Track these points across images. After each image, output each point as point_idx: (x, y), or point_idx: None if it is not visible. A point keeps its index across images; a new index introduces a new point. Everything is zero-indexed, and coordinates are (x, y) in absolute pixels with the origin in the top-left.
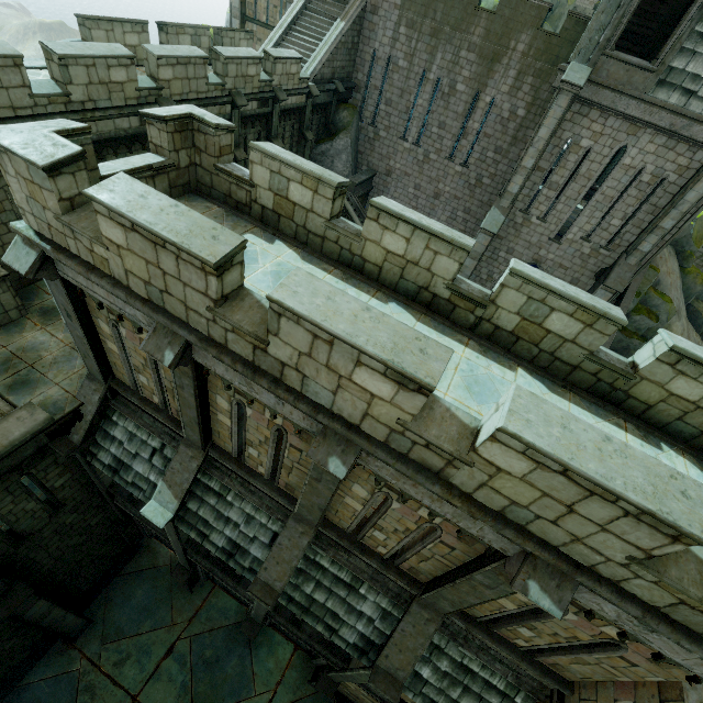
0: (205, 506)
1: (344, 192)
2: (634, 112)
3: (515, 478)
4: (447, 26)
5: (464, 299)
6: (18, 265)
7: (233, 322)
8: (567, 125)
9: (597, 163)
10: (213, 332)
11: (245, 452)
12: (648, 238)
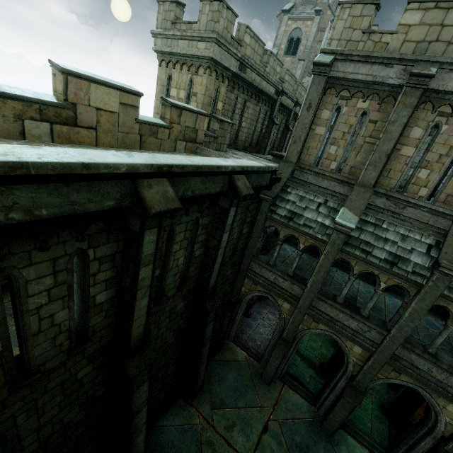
0: (365, 233)
1: None
2: None
3: None
4: None
5: None
6: (324, 60)
7: None
8: None
9: None
10: None
11: (412, 178)
12: None
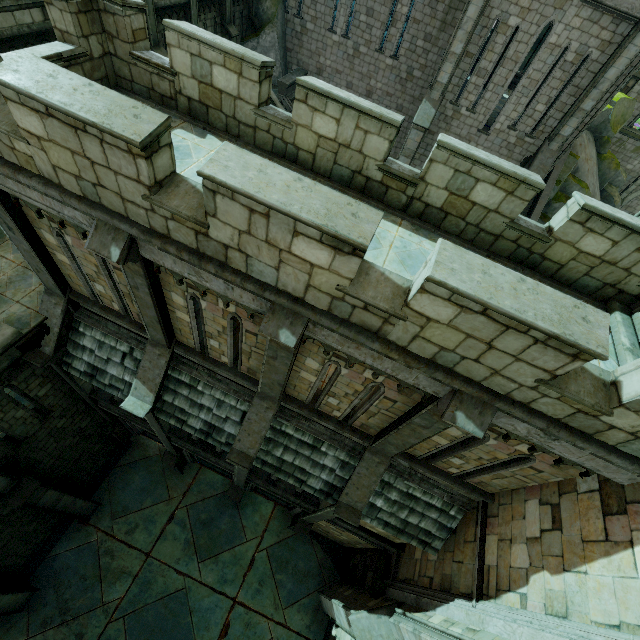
0: (180, 397)
1: (270, 75)
2: None
3: (443, 325)
4: None
5: (395, 179)
6: None
7: (171, 208)
8: (495, 2)
9: (524, 43)
10: (154, 223)
11: (207, 344)
12: (570, 122)
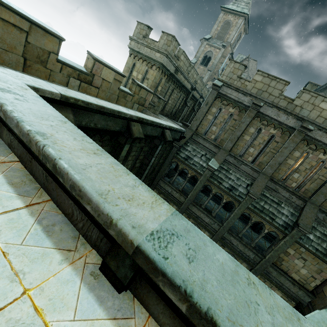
0: (221, 173)
1: None
2: None
3: None
4: None
5: None
6: (218, 84)
7: (286, 96)
8: None
9: None
10: (275, 100)
11: (247, 151)
12: None
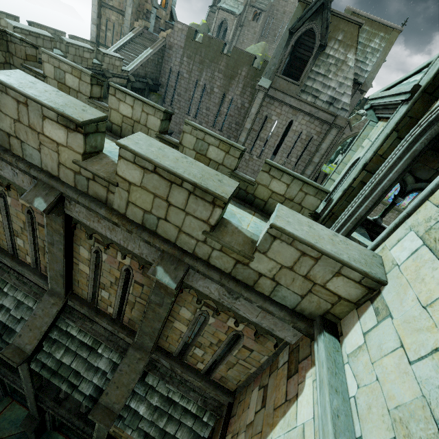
0: None
1: (101, 84)
2: (293, 104)
3: (139, 187)
4: (207, 60)
5: (166, 143)
6: None
7: None
8: (264, 108)
9: (280, 128)
10: None
11: (16, 244)
12: (309, 167)
